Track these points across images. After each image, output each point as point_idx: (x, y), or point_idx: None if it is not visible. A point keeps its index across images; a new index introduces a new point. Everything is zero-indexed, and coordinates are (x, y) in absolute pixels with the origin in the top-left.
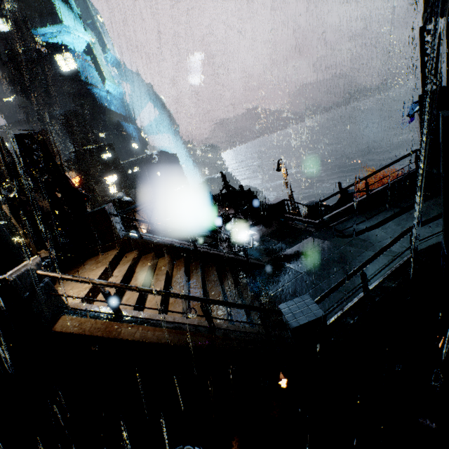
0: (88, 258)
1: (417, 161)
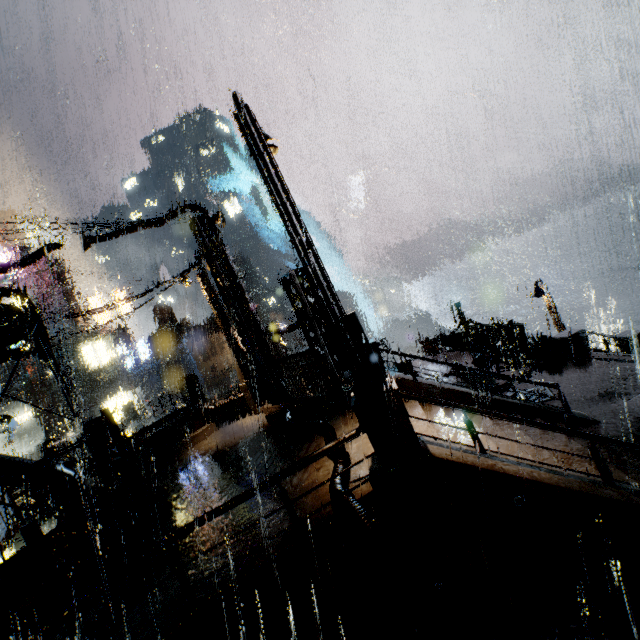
0: None
1: None
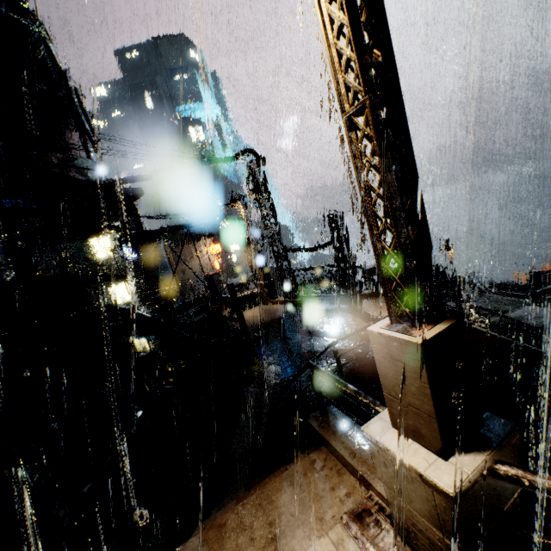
0: (362, 301)
1: None
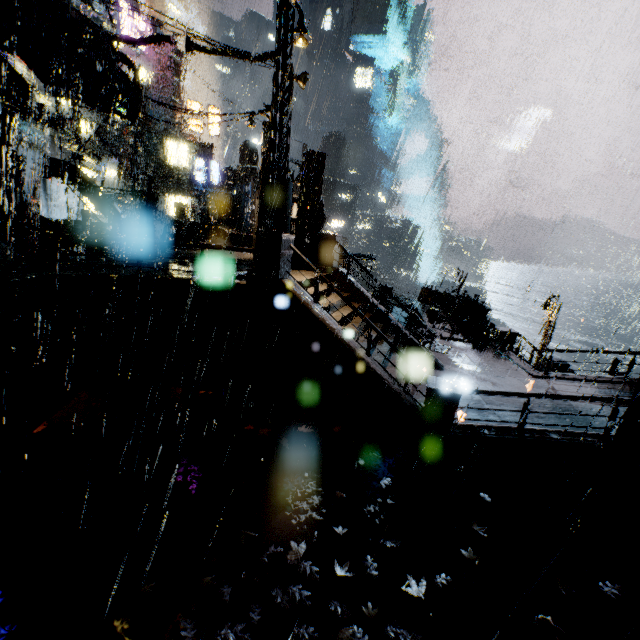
0: (300, 269)
1: None
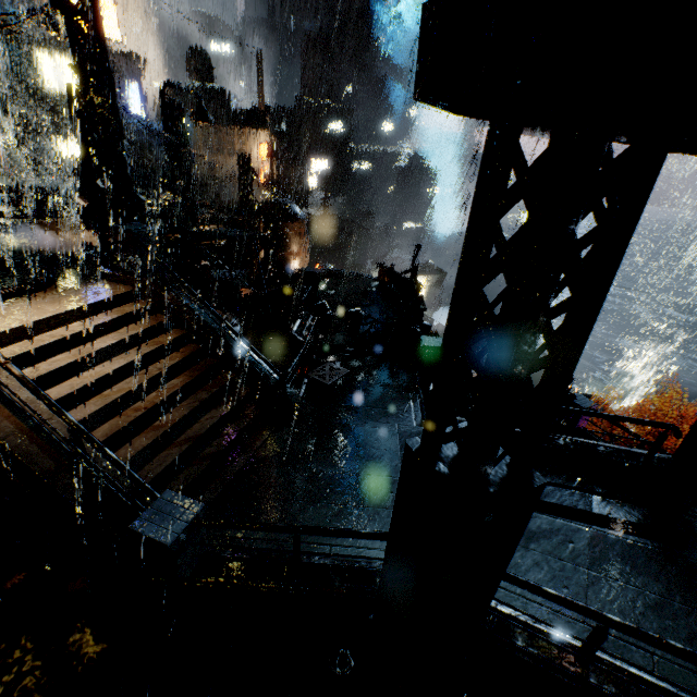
0: (104, 279)
1: (658, 444)
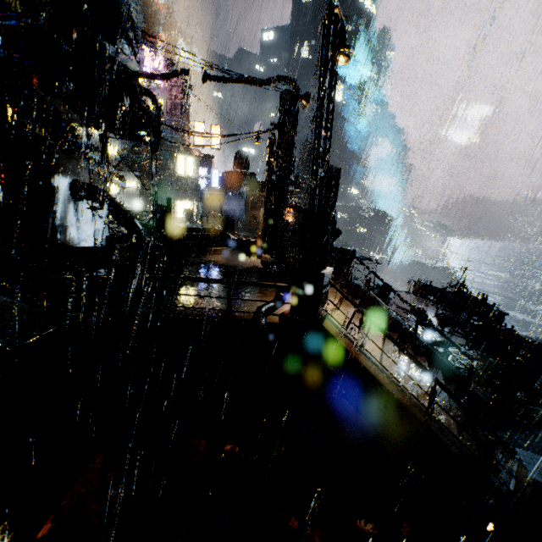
0: None
1: None
